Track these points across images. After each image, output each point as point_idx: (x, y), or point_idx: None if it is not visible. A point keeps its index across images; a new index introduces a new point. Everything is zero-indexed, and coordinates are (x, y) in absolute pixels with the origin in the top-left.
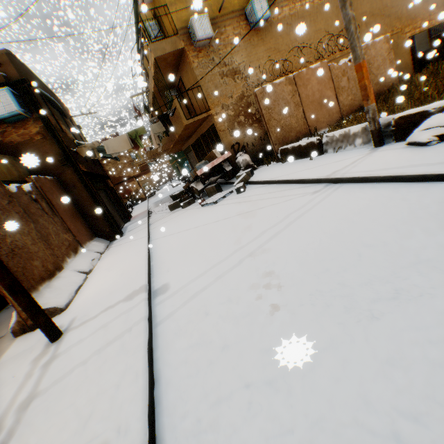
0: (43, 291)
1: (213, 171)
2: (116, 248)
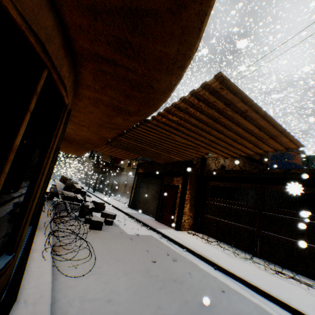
0: (118, 195)
1: (63, 189)
2: (119, 203)
